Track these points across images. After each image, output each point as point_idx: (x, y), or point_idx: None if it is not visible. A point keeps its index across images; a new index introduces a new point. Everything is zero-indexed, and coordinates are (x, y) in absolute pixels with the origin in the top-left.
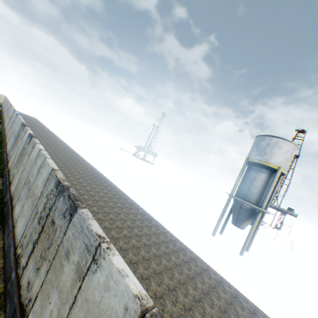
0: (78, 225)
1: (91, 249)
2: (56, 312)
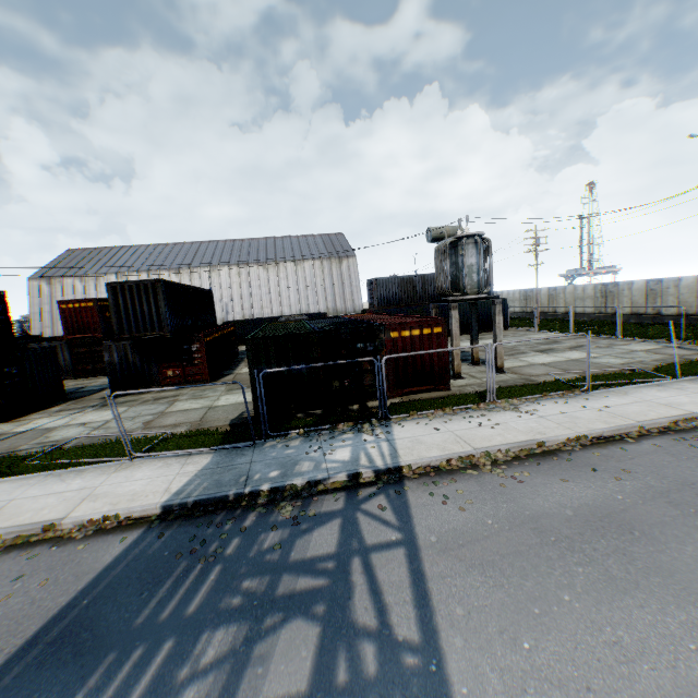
0: (621, 284)
1: (628, 283)
2: (626, 300)
